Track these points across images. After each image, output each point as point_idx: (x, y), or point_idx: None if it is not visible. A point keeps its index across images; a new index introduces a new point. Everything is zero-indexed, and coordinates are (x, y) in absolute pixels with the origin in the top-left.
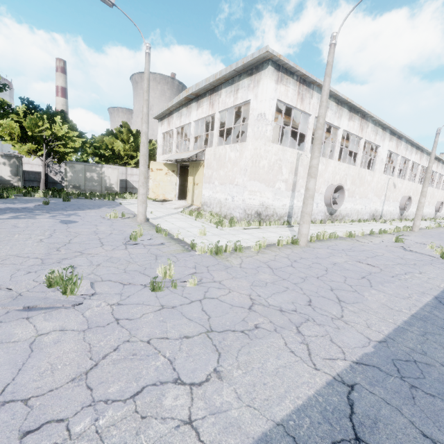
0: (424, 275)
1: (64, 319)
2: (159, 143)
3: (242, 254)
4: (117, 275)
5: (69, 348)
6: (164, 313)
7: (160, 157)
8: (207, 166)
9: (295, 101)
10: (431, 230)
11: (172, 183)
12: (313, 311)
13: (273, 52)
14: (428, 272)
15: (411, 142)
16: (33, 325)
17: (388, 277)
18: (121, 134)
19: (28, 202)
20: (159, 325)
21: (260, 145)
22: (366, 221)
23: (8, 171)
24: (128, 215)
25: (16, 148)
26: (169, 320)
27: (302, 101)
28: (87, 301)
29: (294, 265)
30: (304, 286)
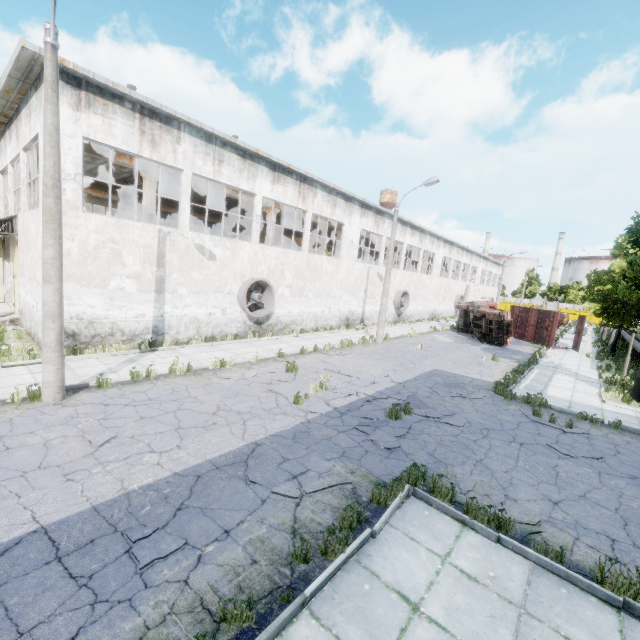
0: (162, 457)
1: None
2: None
3: None
4: None
5: None
6: None
7: None
8: (19, 245)
9: (135, 145)
10: (410, 339)
11: None
12: None
13: (42, 51)
14: (189, 447)
15: (401, 219)
16: None
17: (56, 476)
18: None
19: None
20: None
21: None
22: (328, 329)
23: None
24: None
25: None
26: None
27: (156, 146)
28: None
29: None
30: None
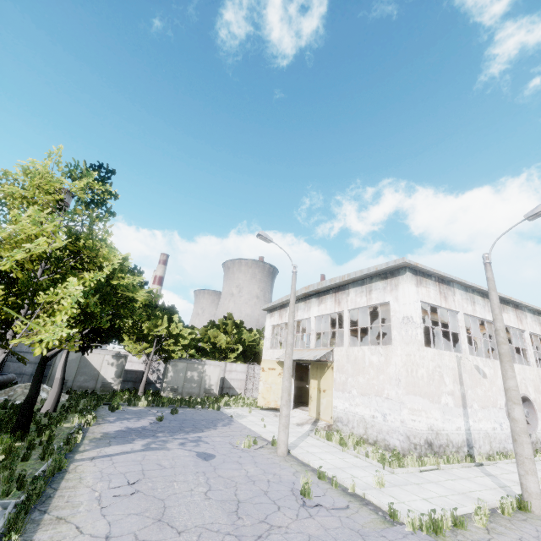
0: None
1: None
2: (267, 336)
3: (469, 533)
4: None
5: None
6: None
7: (268, 351)
8: (337, 368)
9: (438, 300)
10: None
11: None
12: None
13: (410, 261)
14: None
15: None
16: None
17: None
18: (223, 325)
19: (138, 416)
20: None
21: (413, 351)
22: None
23: (113, 372)
24: (258, 440)
25: (130, 347)
26: None
27: (446, 299)
28: None
29: None
30: None
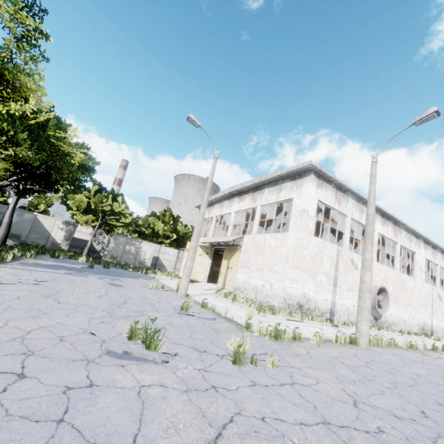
0: None
1: (158, 374)
2: None
3: (302, 344)
4: (187, 341)
5: (180, 407)
6: (261, 391)
7: None
8: (244, 251)
9: (333, 203)
10: None
11: (204, 264)
12: (438, 425)
13: (316, 165)
14: None
15: None
16: (131, 373)
17: None
18: (163, 216)
19: (74, 263)
20: (263, 403)
21: (303, 236)
22: (417, 335)
23: (63, 235)
24: (166, 288)
25: (78, 217)
26: (271, 400)
27: (339, 204)
28: (172, 360)
29: (370, 366)
30: (402, 393)
